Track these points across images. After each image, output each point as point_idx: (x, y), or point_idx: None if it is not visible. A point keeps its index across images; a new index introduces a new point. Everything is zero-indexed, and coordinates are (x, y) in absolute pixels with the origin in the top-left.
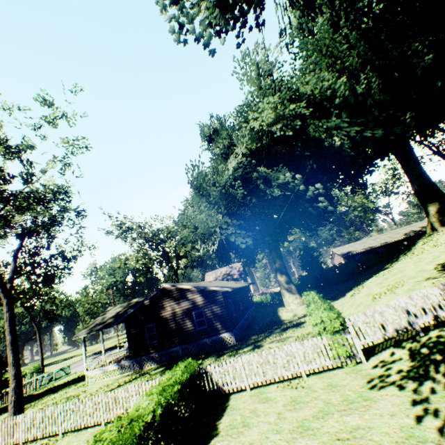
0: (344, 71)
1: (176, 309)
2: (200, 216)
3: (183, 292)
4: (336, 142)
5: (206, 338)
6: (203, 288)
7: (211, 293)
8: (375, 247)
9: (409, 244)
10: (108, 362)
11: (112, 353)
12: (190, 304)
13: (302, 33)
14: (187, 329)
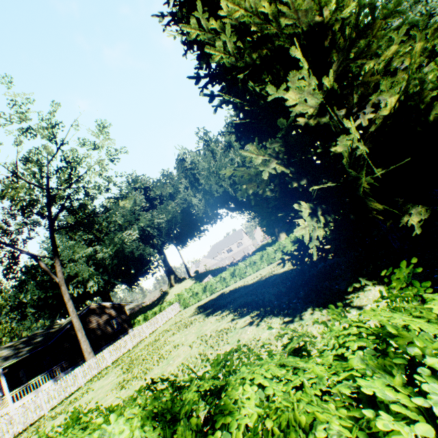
0: (172, 221)
1: (100, 320)
2: (73, 267)
3: (103, 309)
4: (156, 242)
5: (122, 334)
6: (115, 305)
7: (119, 308)
8: None
9: (162, 295)
10: (42, 382)
11: (46, 371)
12: (109, 316)
13: (135, 191)
14: (109, 332)
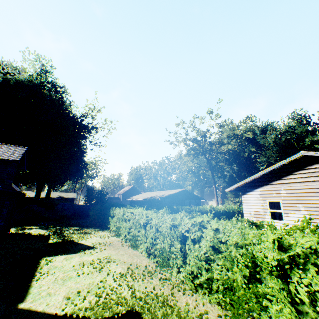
0: None
1: None
2: None
3: None
4: None
5: None
6: None
7: None
8: (138, 200)
9: None
10: None
11: None
12: None
13: None
14: None
